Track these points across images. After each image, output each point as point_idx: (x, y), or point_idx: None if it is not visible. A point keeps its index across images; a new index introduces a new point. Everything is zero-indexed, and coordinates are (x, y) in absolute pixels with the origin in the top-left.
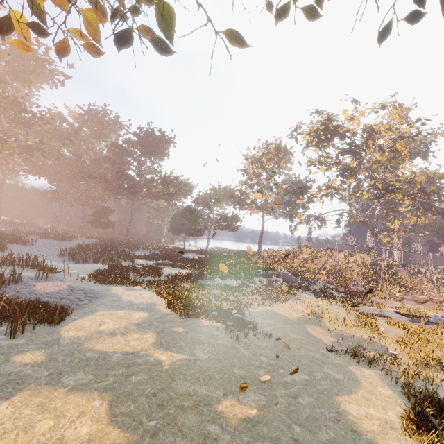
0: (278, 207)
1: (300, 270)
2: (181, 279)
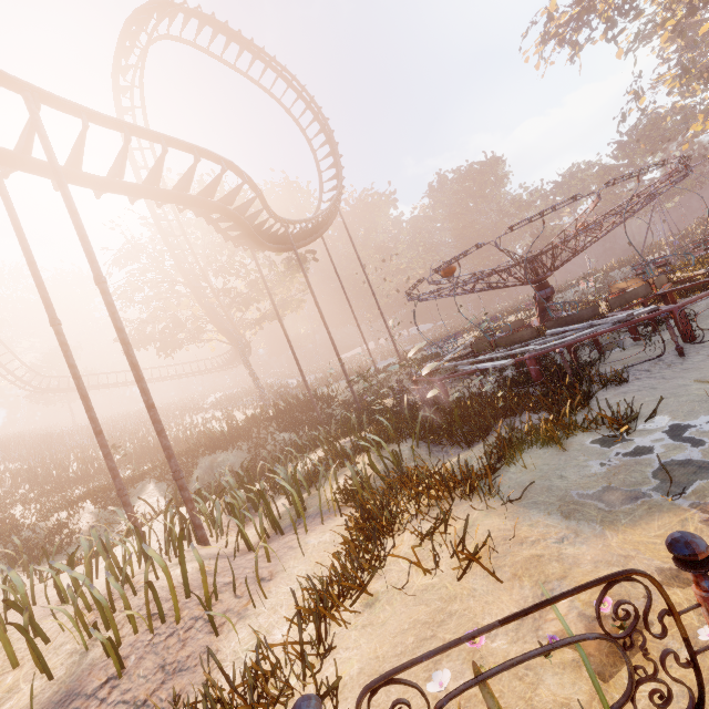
0: None
1: None
2: None
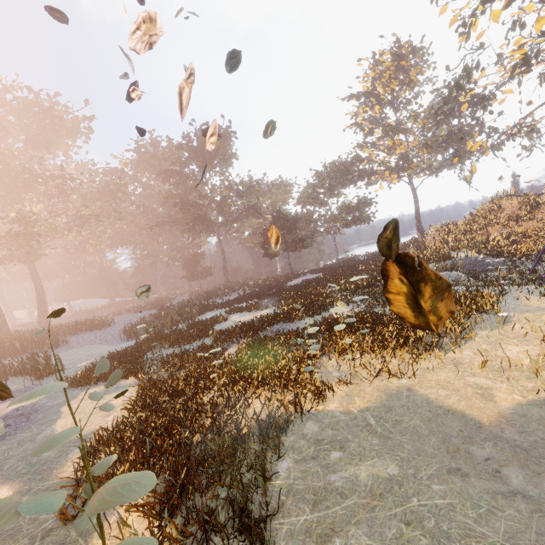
0: (428, 151)
1: (507, 243)
2: (237, 335)
